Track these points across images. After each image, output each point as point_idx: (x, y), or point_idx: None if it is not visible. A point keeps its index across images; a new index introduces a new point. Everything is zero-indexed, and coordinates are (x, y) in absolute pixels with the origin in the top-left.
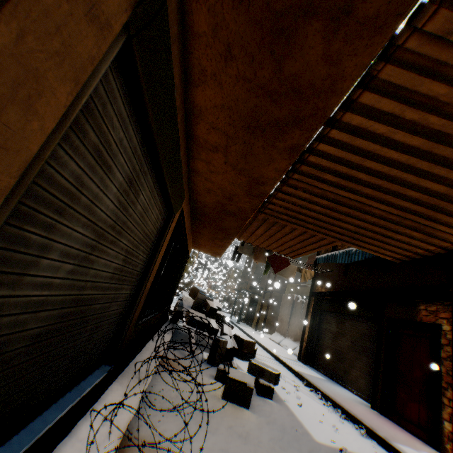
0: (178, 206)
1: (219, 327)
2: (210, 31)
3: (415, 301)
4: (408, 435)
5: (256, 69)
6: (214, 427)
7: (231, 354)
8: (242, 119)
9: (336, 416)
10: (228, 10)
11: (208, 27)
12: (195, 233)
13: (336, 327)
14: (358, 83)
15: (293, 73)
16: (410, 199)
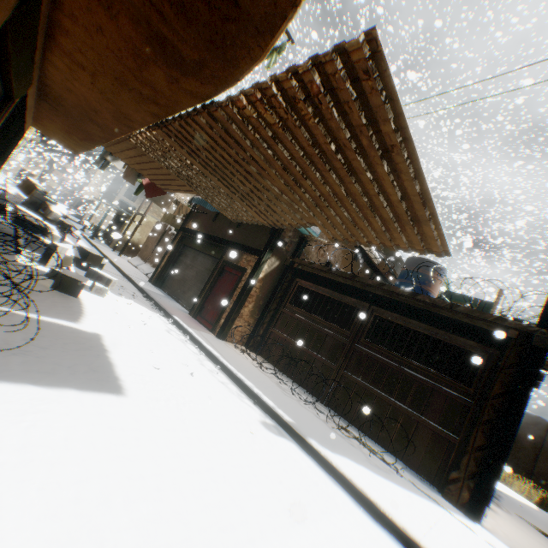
0: (23, 94)
1: (61, 235)
2: (86, 7)
3: (244, 253)
4: (201, 326)
5: (123, 57)
6: (41, 300)
7: (71, 262)
8: (112, 71)
9: (157, 314)
10: (102, 13)
11: (84, 4)
12: (41, 114)
13: (191, 261)
14: (194, 109)
15: (150, 80)
16: (233, 185)
